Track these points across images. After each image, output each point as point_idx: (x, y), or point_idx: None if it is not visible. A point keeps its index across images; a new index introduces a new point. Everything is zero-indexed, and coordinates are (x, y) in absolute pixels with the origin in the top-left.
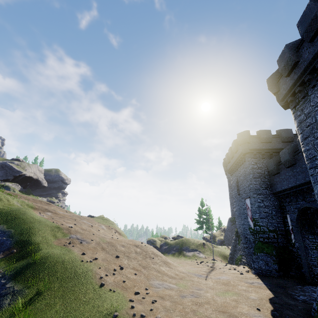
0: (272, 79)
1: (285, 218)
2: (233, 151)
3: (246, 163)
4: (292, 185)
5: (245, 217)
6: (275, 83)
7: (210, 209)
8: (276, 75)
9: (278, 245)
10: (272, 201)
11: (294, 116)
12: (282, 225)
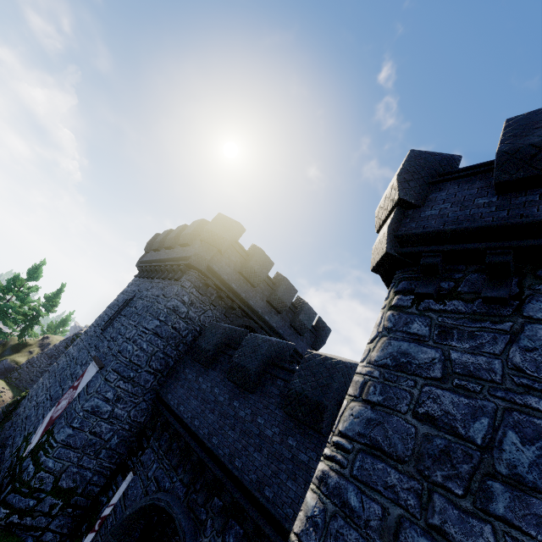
0: (425, 162)
1: (123, 473)
2: (182, 238)
3: (175, 288)
4: (202, 431)
5: (55, 395)
6: (425, 180)
7: (59, 292)
8: (441, 165)
9: (37, 540)
10: (138, 411)
11: (393, 319)
12: (105, 480)
